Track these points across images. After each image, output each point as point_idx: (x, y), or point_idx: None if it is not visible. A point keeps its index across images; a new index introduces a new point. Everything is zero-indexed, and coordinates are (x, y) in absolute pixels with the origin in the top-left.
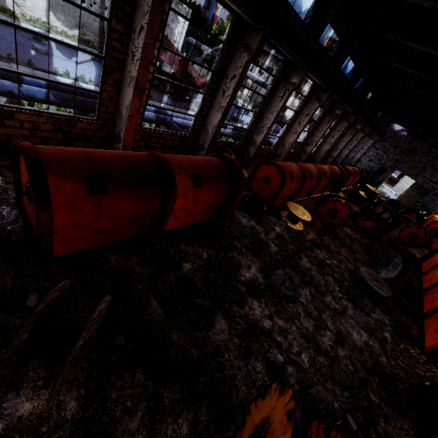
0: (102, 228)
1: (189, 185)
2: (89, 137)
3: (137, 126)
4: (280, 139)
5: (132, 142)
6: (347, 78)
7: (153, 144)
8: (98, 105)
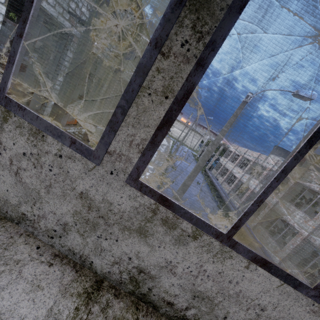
0: None
1: None
2: None
3: None
4: None
5: None
6: None
7: None
8: None
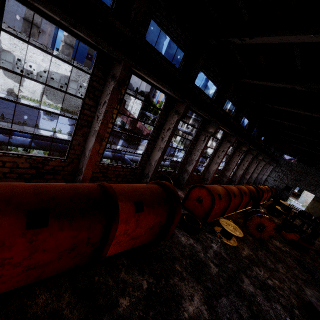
0: (37, 262)
1: (131, 211)
2: (58, 171)
3: (97, 162)
4: (206, 167)
5: (91, 174)
6: (245, 128)
7: (109, 175)
8: (69, 149)
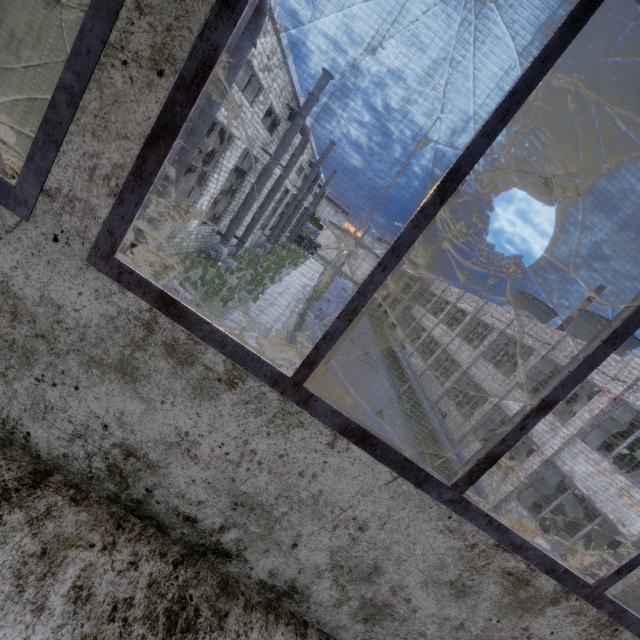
0: None
1: None
2: None
3: None
4: None
5: None
6: None
7: None
8: None
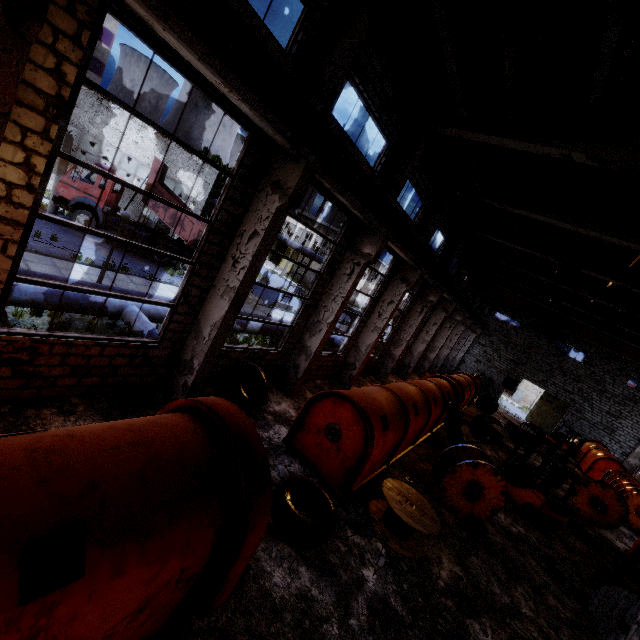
0: None
1: None
2: None
3: None
4: (352, 339)
5: None
6: (437, 254)
7: (44, 369)
8: None
